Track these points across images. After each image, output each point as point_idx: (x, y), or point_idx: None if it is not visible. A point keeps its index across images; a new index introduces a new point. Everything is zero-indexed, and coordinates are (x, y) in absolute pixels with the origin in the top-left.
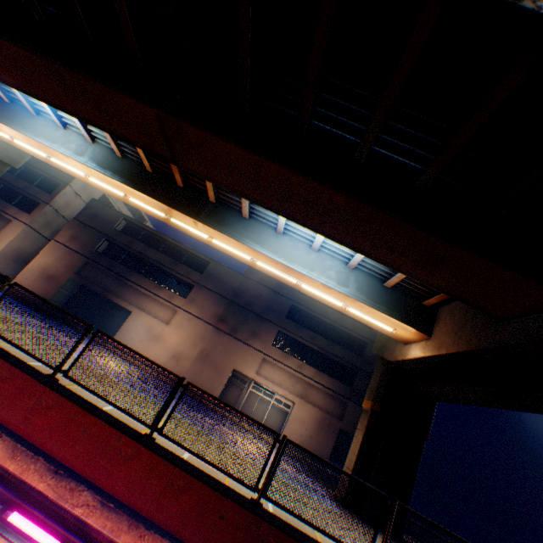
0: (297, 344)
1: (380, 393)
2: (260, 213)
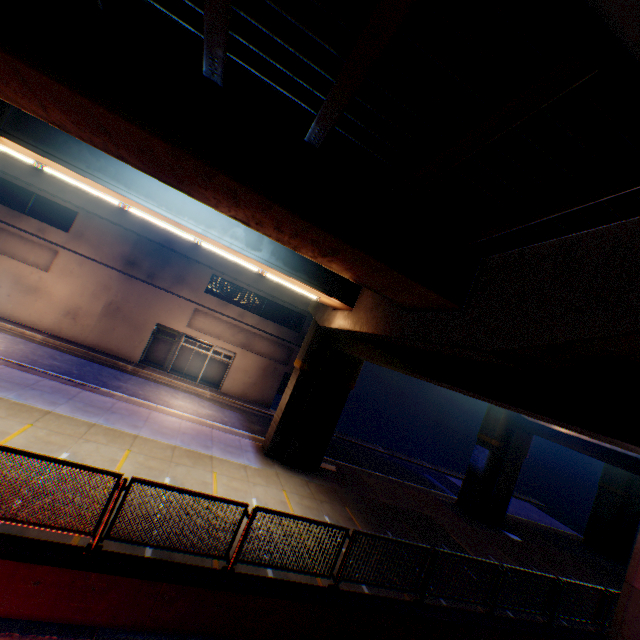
0: (238, 289)
1: (311, 354)
2: None
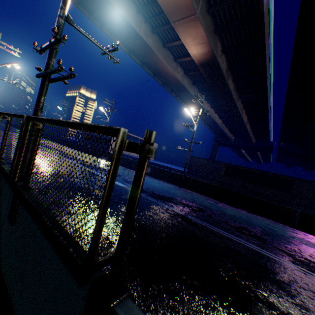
0: None
1: None
2: None
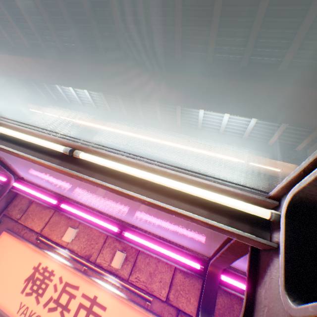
0: None
1: None
2: (186, 121)
